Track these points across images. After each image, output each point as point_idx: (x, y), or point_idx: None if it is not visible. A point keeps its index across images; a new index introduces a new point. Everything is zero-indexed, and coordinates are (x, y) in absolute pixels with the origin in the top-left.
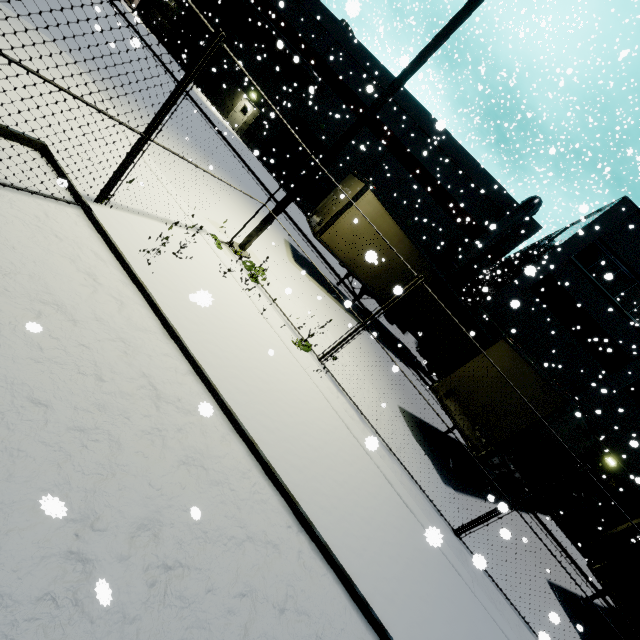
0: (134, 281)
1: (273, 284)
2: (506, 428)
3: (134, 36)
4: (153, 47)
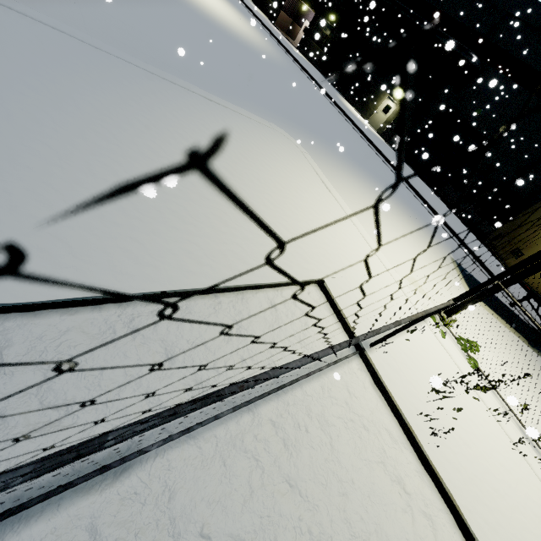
0: (424, 465)
1: (481, 355)
2: None
3: (303, 74)
4: (315, 77)
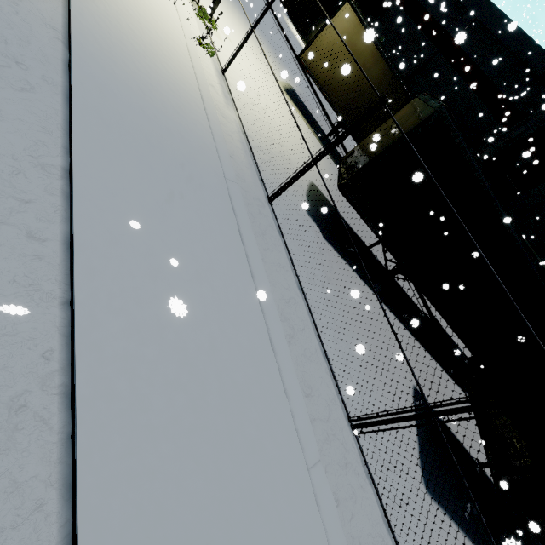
0: None
1: (226, 45)
2: (373, 155)
3: None
4: None
